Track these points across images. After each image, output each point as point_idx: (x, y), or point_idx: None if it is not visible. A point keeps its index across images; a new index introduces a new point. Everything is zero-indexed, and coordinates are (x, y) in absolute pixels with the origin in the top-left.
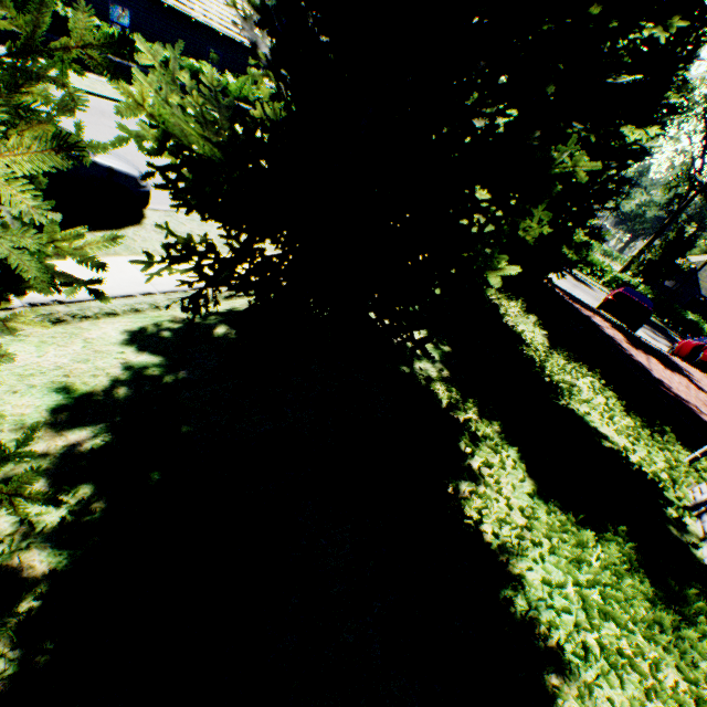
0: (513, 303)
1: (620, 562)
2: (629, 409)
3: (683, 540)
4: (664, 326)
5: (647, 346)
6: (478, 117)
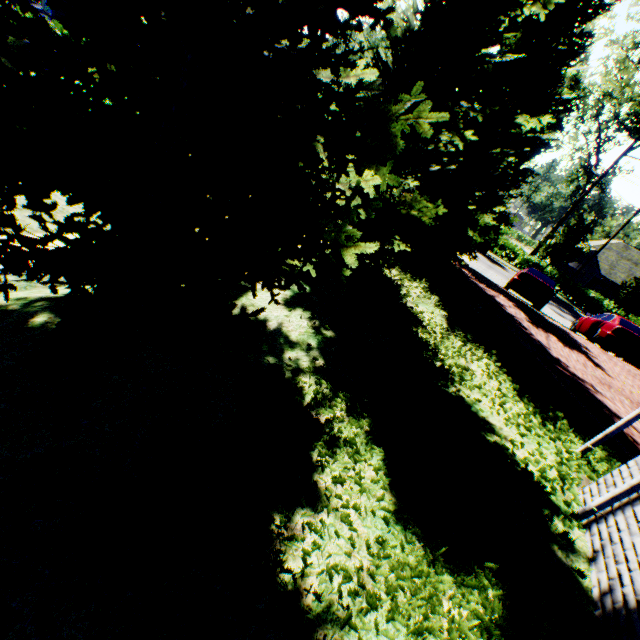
0: (416, 283)
1: (478, 628)
2: (522, 393)
3: (568, 564)
4: (570, 303)
5: (549, 324)
6: (319, 67)
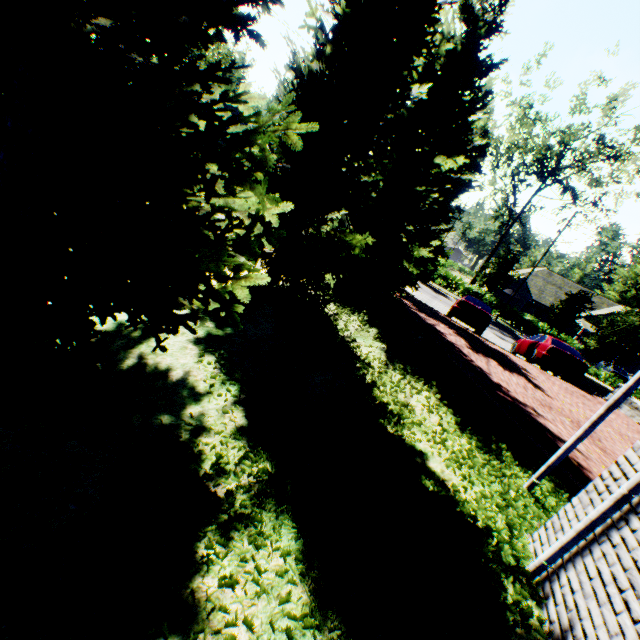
0: (355, 317)
1: None
2: (465, 426)
3: None
4: (509, 326)
5: (489, 348)
6: (185, 81)
